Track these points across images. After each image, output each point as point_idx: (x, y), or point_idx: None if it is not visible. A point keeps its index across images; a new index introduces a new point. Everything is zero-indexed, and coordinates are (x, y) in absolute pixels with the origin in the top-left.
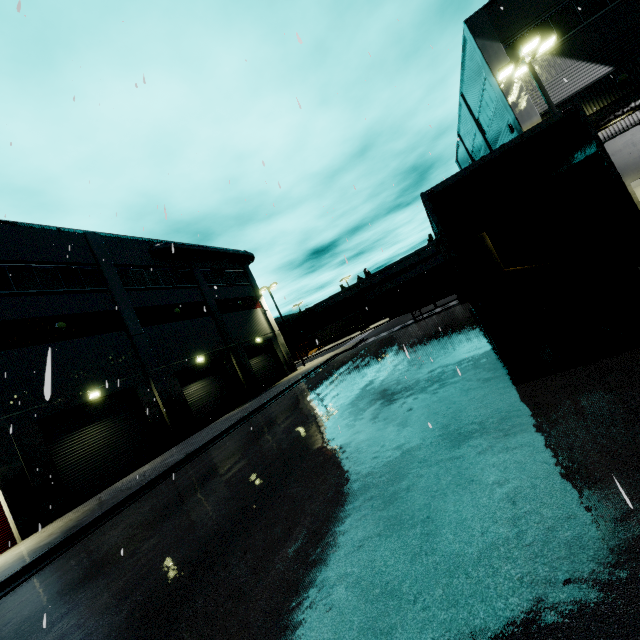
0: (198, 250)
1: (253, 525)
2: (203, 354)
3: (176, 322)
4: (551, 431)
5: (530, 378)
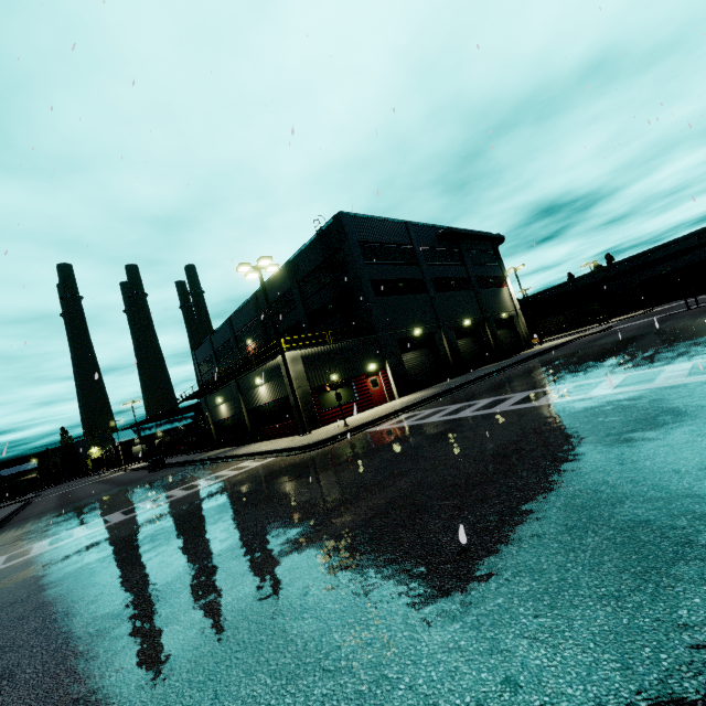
0: (468, 234)
1: (607, 361)
2: (469, 319)
3: (452, 292)
4: None
5: None
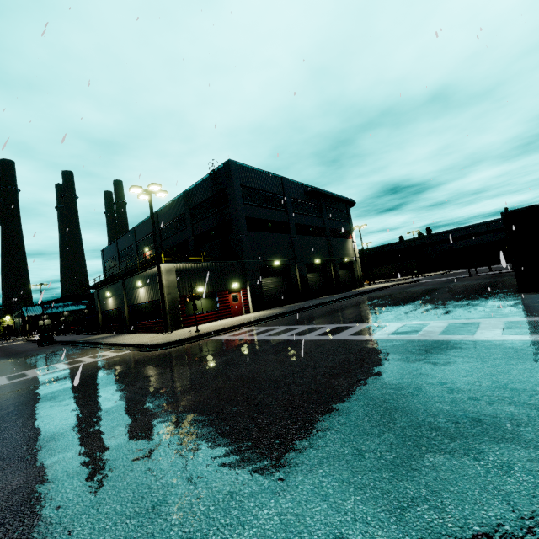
0: (328, 195)
1: (400, 308)
2: (319, 258)
3: (309, 236)
4: (521, 298)
5: (526, 292)
